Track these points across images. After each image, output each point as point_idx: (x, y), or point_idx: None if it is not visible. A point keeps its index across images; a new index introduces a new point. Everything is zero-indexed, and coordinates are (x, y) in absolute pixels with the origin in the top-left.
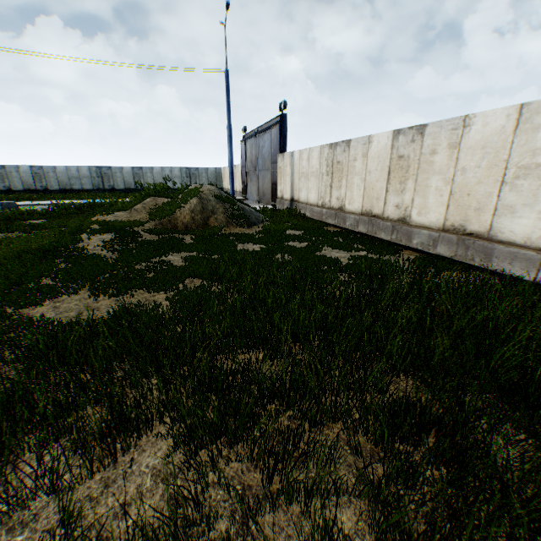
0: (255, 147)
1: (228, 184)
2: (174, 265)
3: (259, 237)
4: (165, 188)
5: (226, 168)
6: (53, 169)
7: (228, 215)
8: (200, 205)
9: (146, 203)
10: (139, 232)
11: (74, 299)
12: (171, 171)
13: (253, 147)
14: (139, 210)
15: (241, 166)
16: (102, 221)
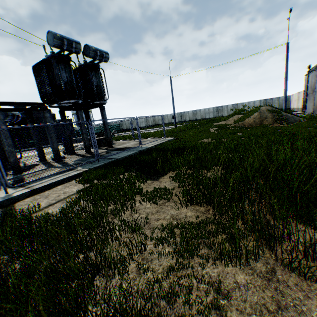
0: (313, 77)
1: (293, 105)
2: (237, 134)
3: (287, 127)
4: (243, 110)
5: (292, 95)
6: (199, 110)
7: (274, 119)
8: (258, 115)
9: (233, 117)
10: (228, 127)
11: (207, 140)
12: (253, 103)
13: (312, 77)
14: (230, 120)
15: (302, 92)
16: (216, 125)
